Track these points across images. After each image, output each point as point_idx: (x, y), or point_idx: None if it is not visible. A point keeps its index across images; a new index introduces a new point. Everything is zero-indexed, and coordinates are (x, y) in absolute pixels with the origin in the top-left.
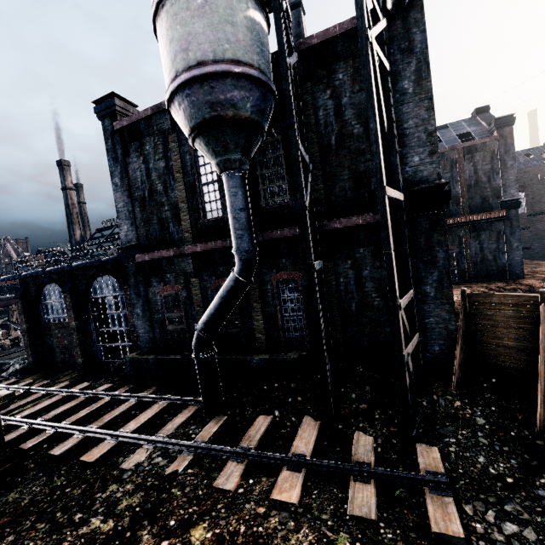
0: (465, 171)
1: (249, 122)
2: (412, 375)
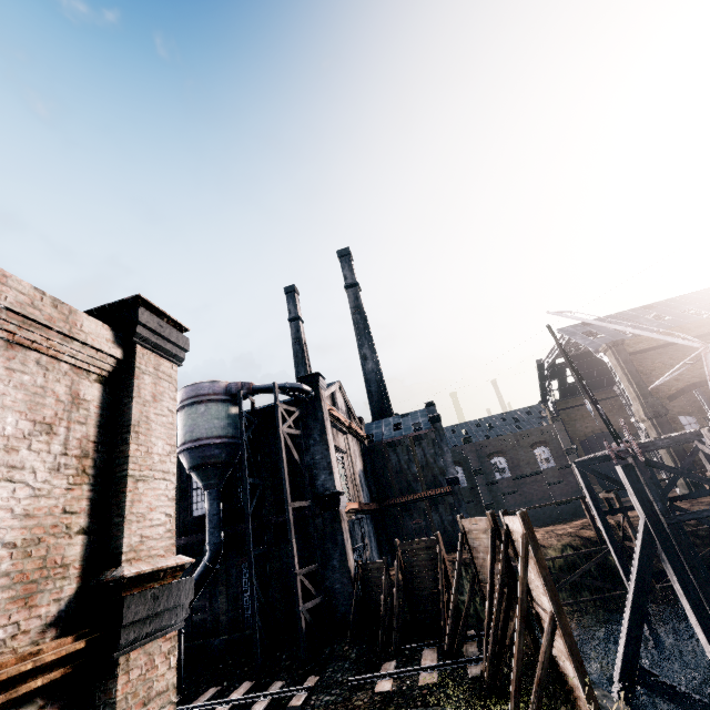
0: (417, 454)
1: (223, 463)
2: (312, 626)
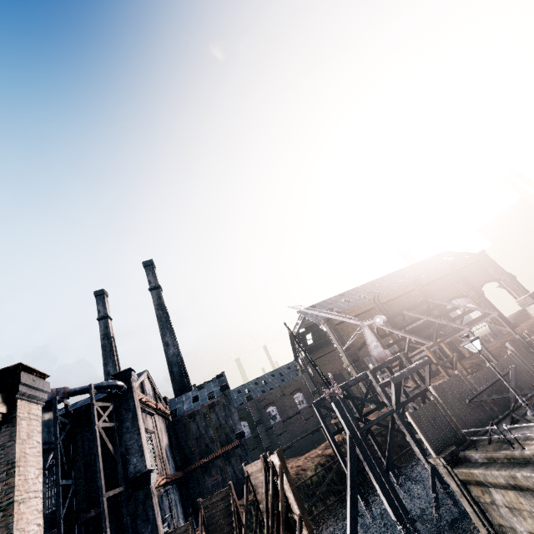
0: (213, 419)
1: None
2: None
